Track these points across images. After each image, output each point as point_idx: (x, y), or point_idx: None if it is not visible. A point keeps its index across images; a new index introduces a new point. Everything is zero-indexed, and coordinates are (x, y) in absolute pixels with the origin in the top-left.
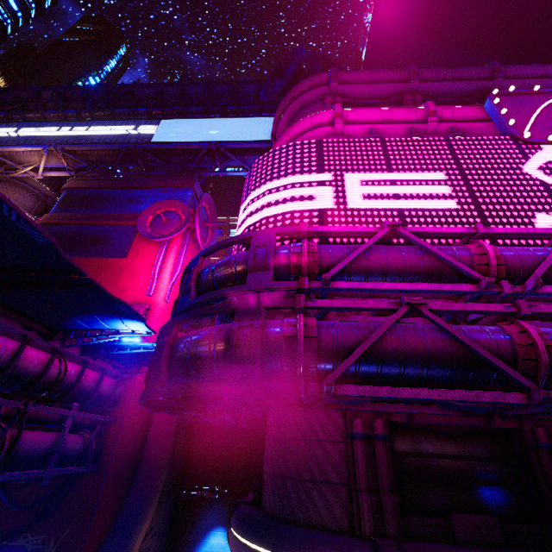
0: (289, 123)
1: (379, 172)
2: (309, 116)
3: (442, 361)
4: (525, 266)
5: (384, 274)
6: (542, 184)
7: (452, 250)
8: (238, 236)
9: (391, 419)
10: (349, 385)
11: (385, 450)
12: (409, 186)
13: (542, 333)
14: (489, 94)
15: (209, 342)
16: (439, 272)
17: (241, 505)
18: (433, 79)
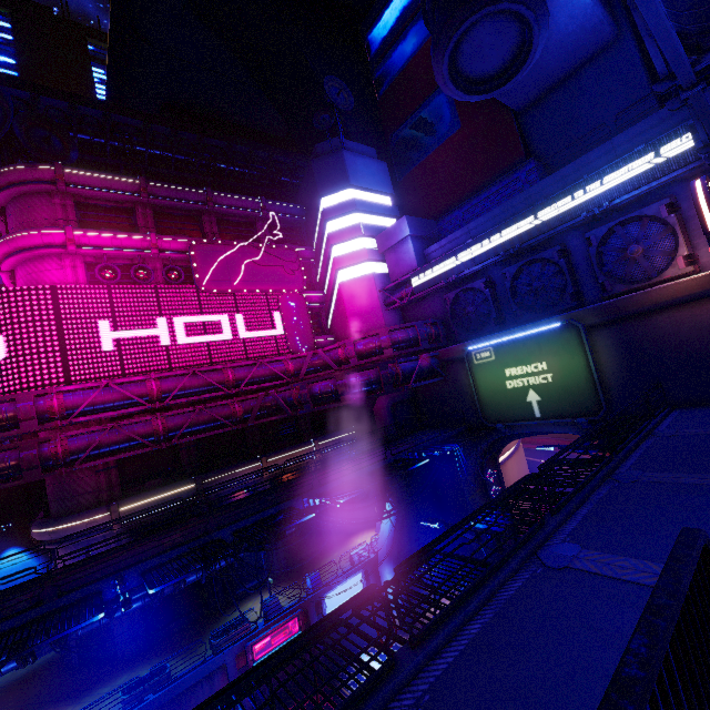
0: (10, 200)
1: (107, 319)
2: (38, 235)
3: (126, 443)
4: (171, 391)
5: (105, 406)
6: (204, 325)
7: (139, 388)
8: (4, 398)
9: (119, 458)
10: (86, 464)
11: (115, 472)
12: (127, 331)
13: (165, 423)
14: (204, 217)
15: (5, 464)
16: (132, 400)
17: (37, 521)
18: (161, 196)
